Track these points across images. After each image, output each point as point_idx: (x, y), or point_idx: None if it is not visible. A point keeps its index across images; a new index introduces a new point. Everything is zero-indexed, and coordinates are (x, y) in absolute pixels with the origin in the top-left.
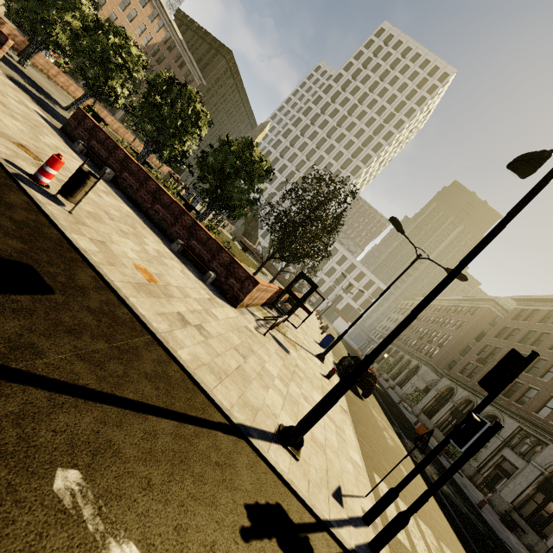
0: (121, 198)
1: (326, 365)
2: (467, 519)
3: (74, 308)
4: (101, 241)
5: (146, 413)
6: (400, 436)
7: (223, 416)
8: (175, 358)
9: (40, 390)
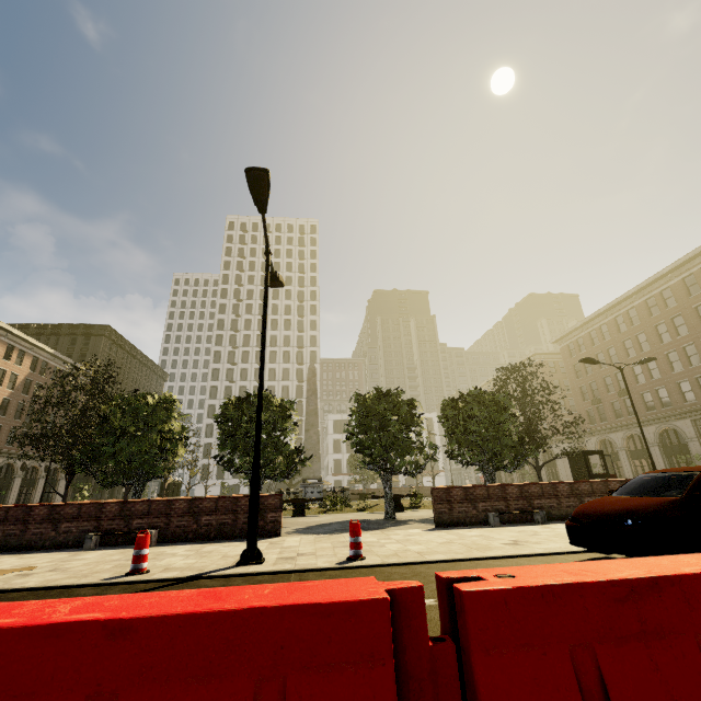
0: None
1: None
2: None
3: None
4: None
5: None
6: None
7: None
8: None
9: None
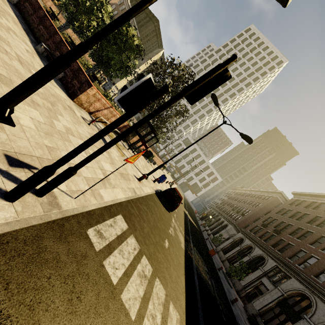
0: (14, 11)
1: (148, 182)
2: (212, 297)
3: None
4: None
5: None
6: (187, 241)
7: None
8: None
9: None
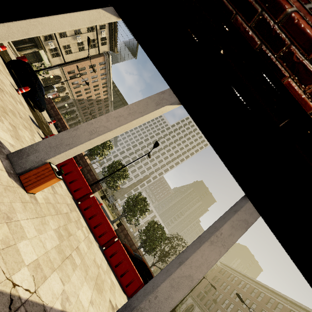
0: None
1: None
2: None
3: None
4: None
5: None
6: None
7: None
8: None
9: None
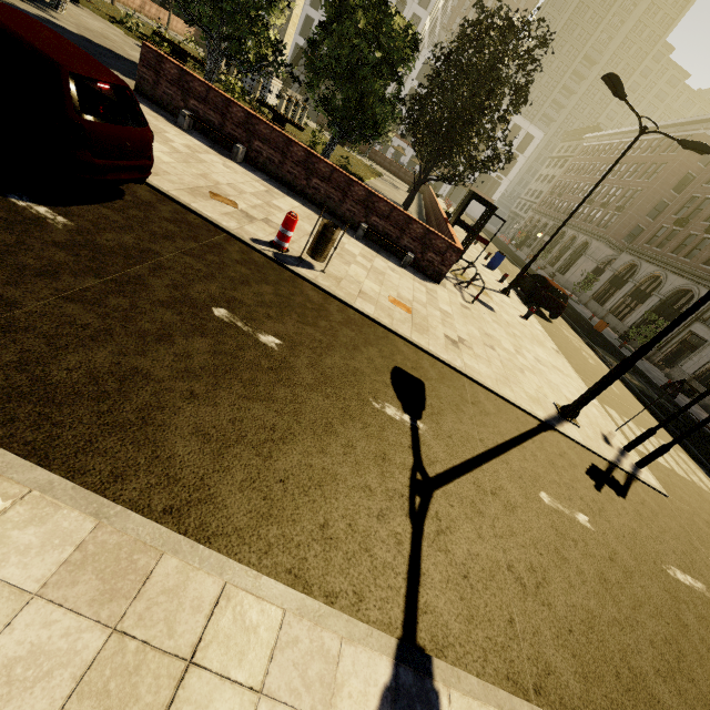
0: (273, 186)
1: (511, 298)
2: (661, 406)
3: (437, 386)
4: (360, 291)
5: (521, 443)
6: (591, 347)
7: (534, 418)
8: (487, 388)
9: (496, 459)
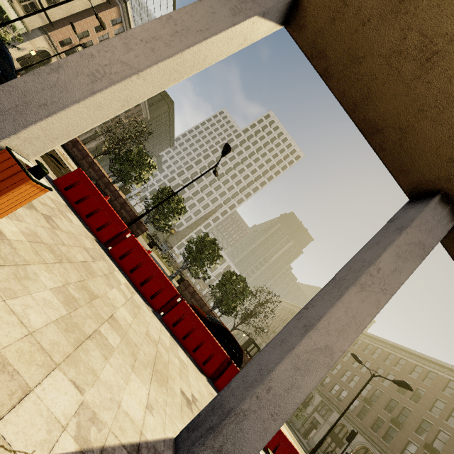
0: None
1: None
2: None
3: None
4: None
5: None
6: (285, 423)
7: None
8: None
9: None
